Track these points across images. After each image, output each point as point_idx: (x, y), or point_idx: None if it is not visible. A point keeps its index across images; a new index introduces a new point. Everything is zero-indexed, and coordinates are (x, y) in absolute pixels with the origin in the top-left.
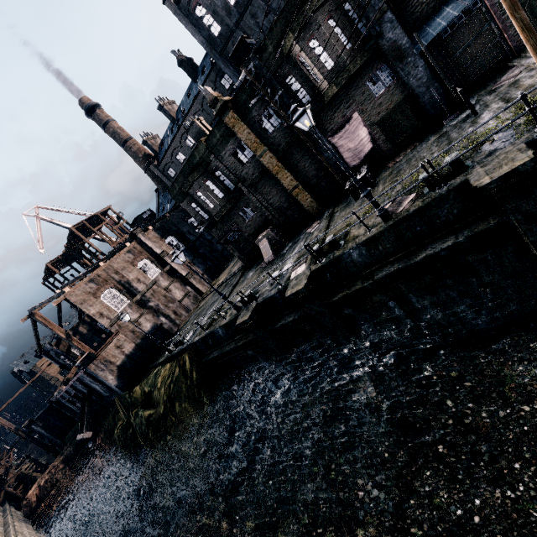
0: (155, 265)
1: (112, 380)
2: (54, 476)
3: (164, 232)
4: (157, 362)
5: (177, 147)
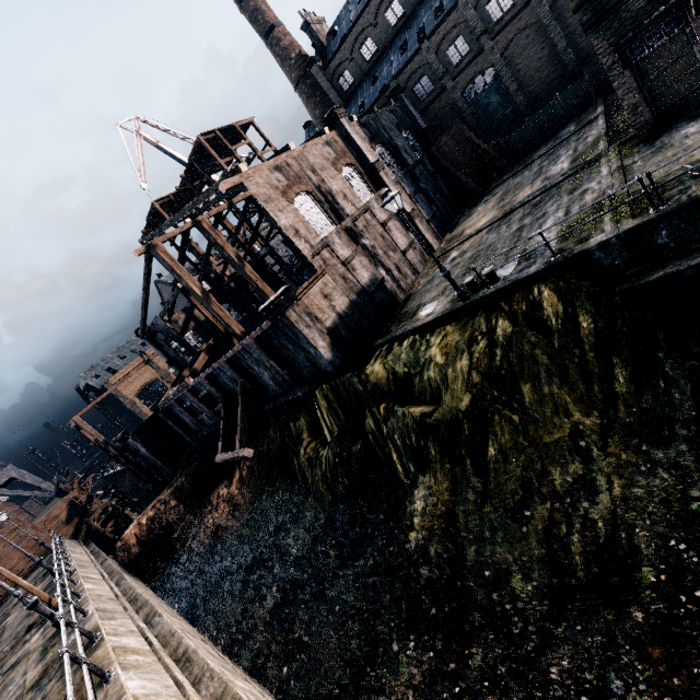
0: (365, 182)
1: (323, 349)
2: (164, 515)
3: (372, 135)
4: (409, 328)
5: (367, 26)
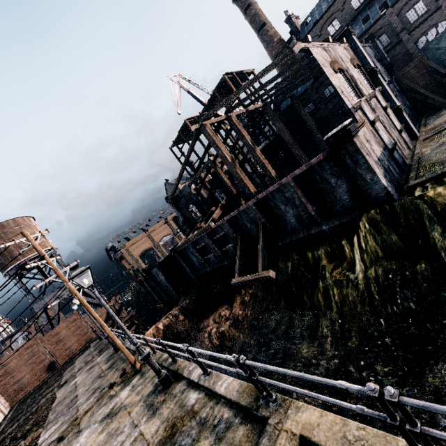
0: (368, 80)
1: (379, 175)
2: (175, 325)
3: None
4: None
5: (336, 11)
